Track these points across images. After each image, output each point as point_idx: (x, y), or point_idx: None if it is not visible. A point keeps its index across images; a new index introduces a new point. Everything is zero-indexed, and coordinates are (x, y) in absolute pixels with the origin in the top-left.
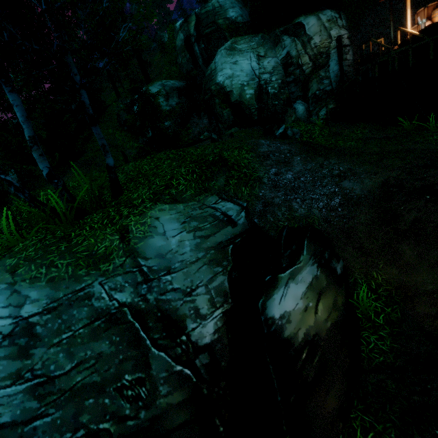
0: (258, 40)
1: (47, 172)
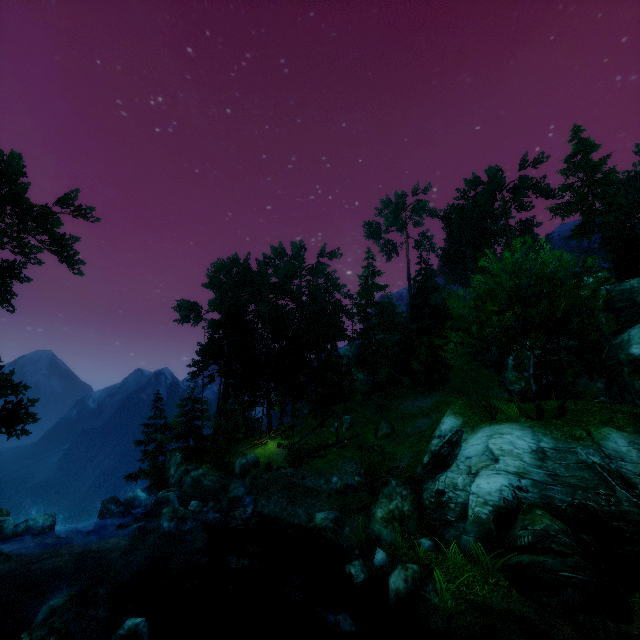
0: None
1: (534, 391)
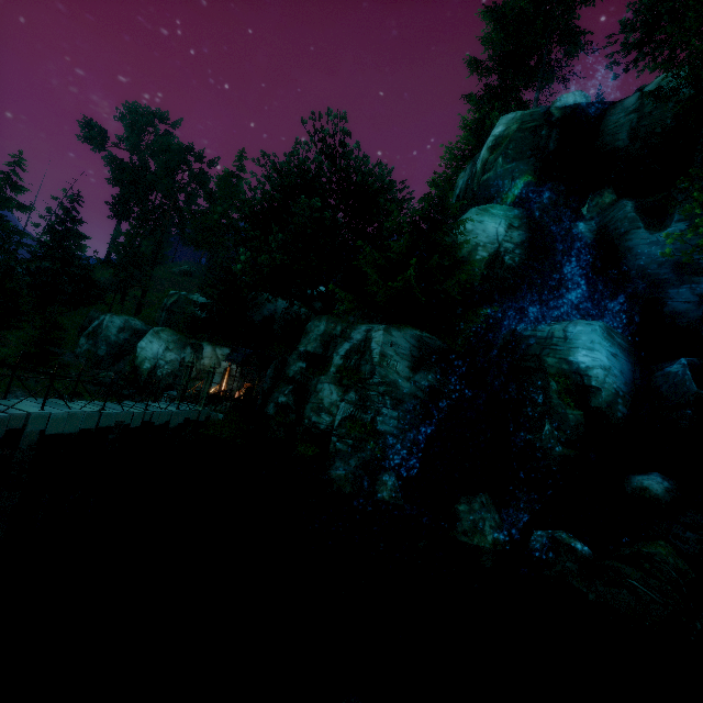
0: (175, 338)
1: None
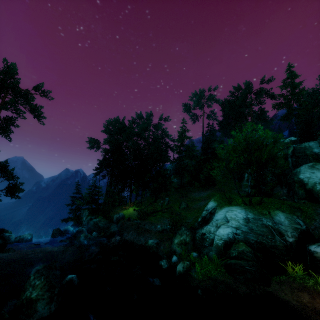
0: None
1: (249, 193)
